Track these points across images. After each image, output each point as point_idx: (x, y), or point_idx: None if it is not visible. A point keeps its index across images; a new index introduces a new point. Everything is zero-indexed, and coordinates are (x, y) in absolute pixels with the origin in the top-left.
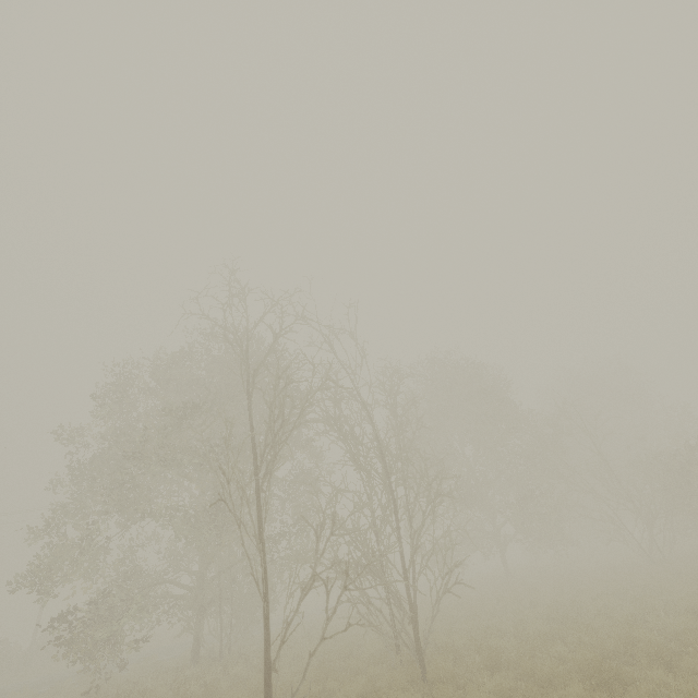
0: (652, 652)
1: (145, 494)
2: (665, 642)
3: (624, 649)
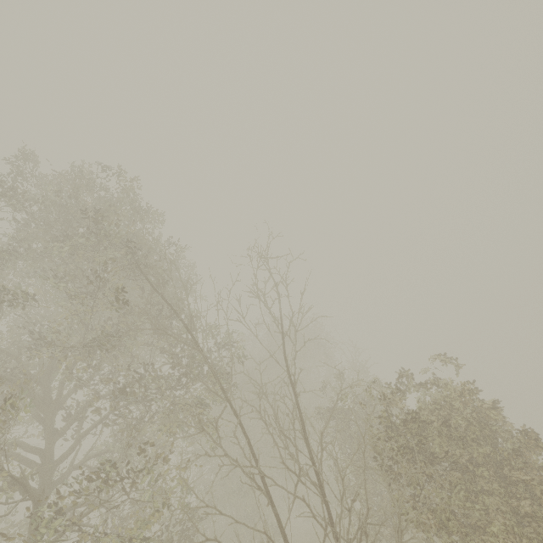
0: None
1: None
2: None
3: None
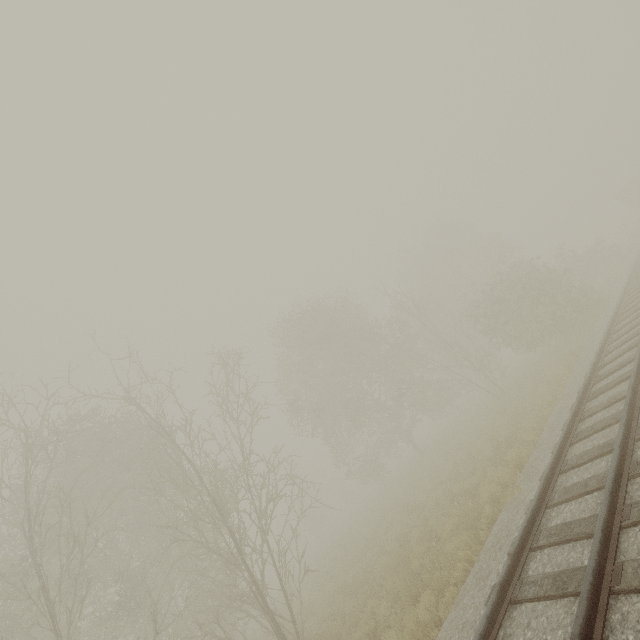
0: (404, 600)
1: (49, 636)
2: (444, 547)
3: (405, 587)
